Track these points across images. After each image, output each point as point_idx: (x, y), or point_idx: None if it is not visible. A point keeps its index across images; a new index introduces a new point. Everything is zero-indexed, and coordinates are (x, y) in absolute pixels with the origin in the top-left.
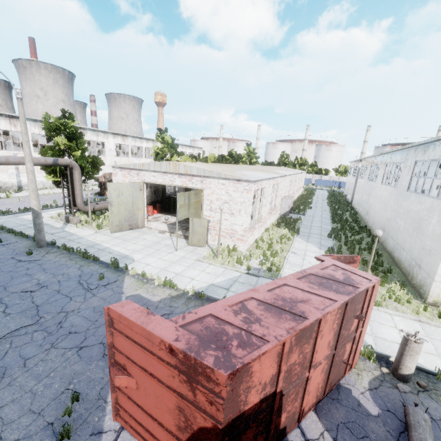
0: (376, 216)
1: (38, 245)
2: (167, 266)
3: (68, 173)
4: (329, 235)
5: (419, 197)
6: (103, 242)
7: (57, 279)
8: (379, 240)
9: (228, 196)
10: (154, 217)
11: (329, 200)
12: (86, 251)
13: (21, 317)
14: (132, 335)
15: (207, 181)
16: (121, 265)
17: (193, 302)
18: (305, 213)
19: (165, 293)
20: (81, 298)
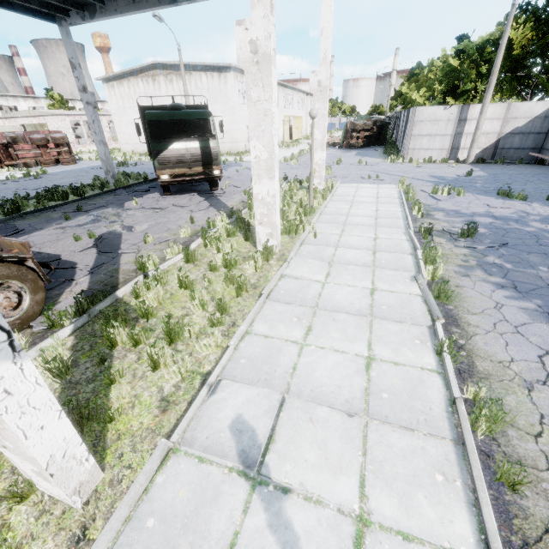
0: None
1: None
2: None
3: None
4: None
5: None
6: None
7: None
8: None
9: (57, 125)
10: None
11: None
12: None
13: None
14: None
15: (46, 118)
16: None
17: None
18: None
19: None
20: None
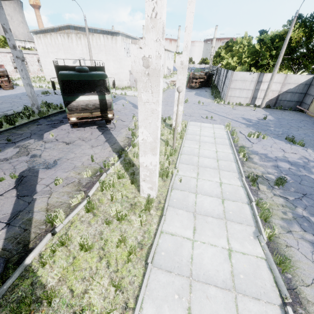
0: None
1: None
2: None
3: None
4: None
5: None
6: None
7: None
8: None
9: (1, 59)
10: None
11: None
12: None
13: None
14: None
15: None
16: None
17: None
18: None
19: None
20: None
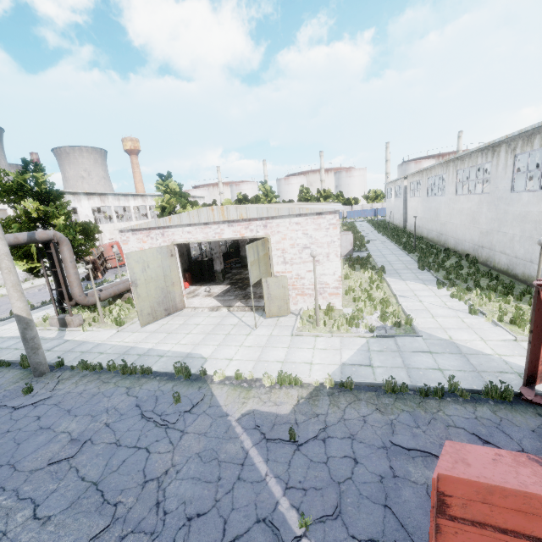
0: (460, 233)
1: (37, 373)
2: (260, 354)
3: (53, 251)
4: (420, 266)
5: (540, 194)
6: (139, 342)
7: (101, 422)
8: (476, 260)
9: (307, 239)
10: (188, 292)
11: (379, 230)
12: (126, 362)
13: (77, 517)
14: (528, 527)
15: (272, 224)
16: (191, 371)
17: (341, 398)
18: (368, 248)
19: (291, 396)
20: (164, 443)
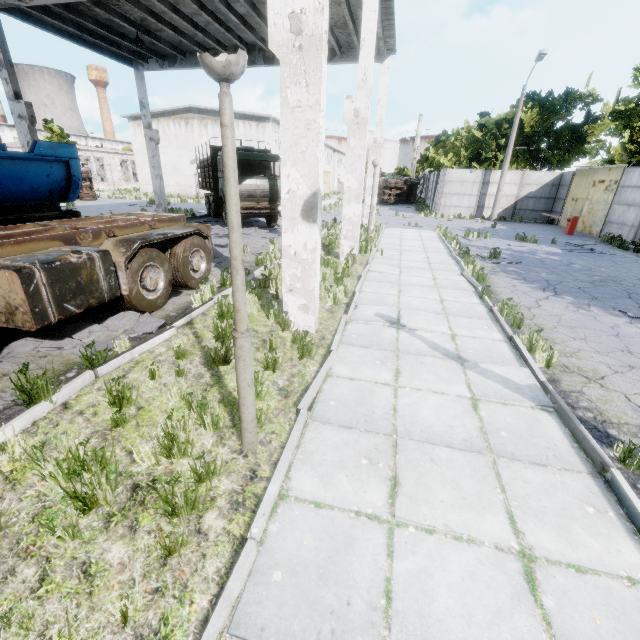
0: None
1: None
2: None
3: None
4: None
5: None
6: None
7: None
8: None
9: None
10: None
11: None
12: None
13: None
14: None
15: None
16: None
17: None
18: None
19: None
20: None
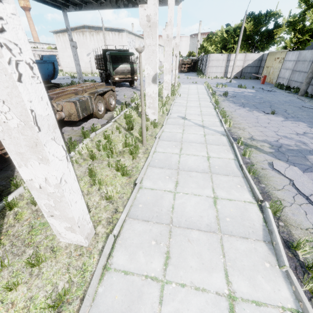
0: None
1: None
2: None
3: None
4: None
5: None
6: None
7: None
8: None
9: None
10: None
11: None
12: None
13: None
14: None
15: None
16: None
17: None
18: None
19: None
20: None
